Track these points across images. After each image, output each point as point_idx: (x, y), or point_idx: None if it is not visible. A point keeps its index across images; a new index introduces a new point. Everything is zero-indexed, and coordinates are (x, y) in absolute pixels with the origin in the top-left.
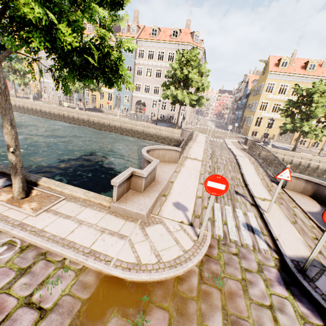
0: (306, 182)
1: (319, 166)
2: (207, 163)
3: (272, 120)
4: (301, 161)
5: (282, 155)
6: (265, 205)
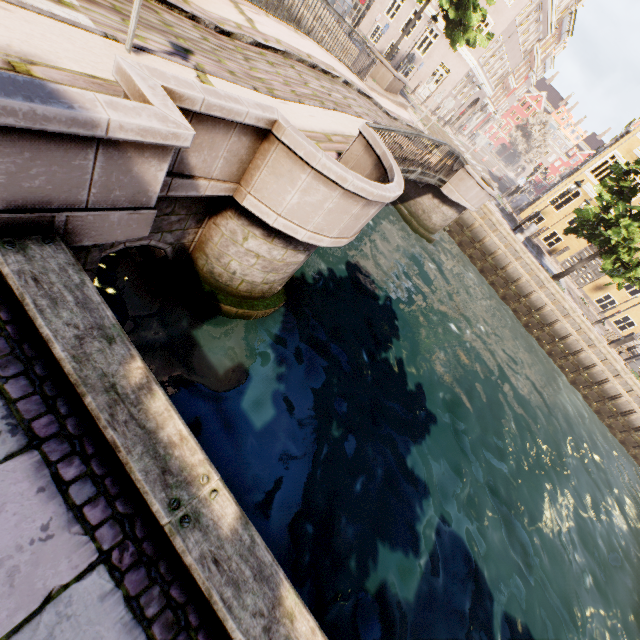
0: (377, 165)
1: (569, 336)
2: (261, 39)
3: (576, 186)
4: (546, 305)
5: (526, 269)
6: (175, 71)
